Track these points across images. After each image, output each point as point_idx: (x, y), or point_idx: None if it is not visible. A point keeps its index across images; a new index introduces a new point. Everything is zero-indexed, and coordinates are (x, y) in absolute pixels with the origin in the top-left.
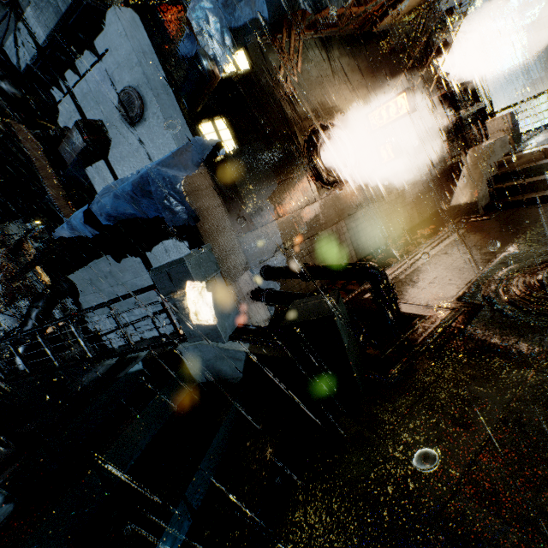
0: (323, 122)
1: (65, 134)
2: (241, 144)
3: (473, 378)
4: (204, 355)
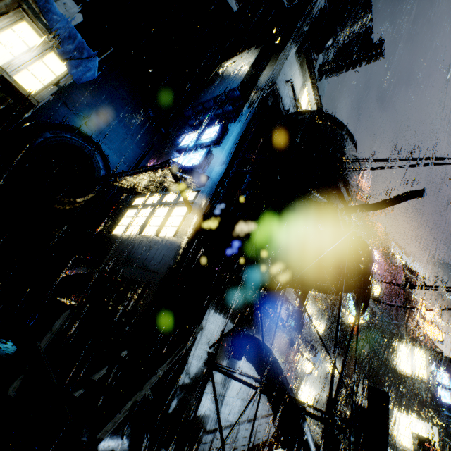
0: None
1: None
2: None
3: None
4: None
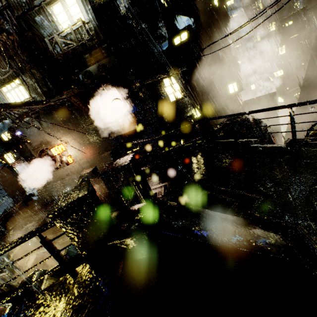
0: (44, 148)
1: None
2: (15, 160)
3: None
4: None
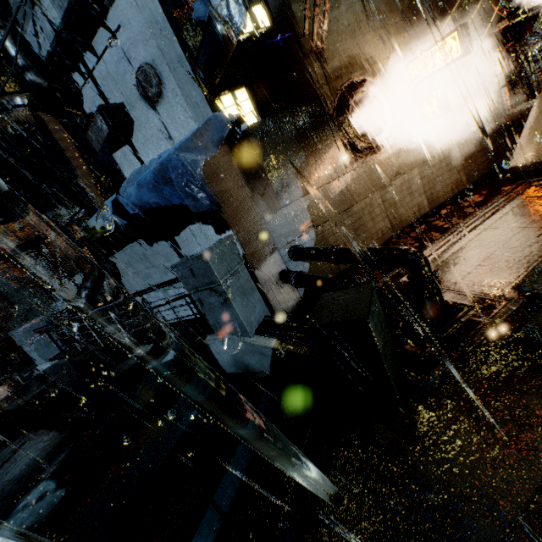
0: (355, 80)
1: (91, 120)
2: (264, 115)
3: (535, 391)
4: (231, 349)
